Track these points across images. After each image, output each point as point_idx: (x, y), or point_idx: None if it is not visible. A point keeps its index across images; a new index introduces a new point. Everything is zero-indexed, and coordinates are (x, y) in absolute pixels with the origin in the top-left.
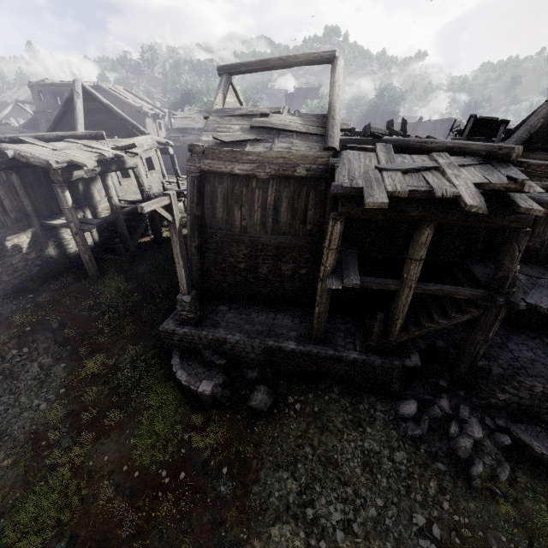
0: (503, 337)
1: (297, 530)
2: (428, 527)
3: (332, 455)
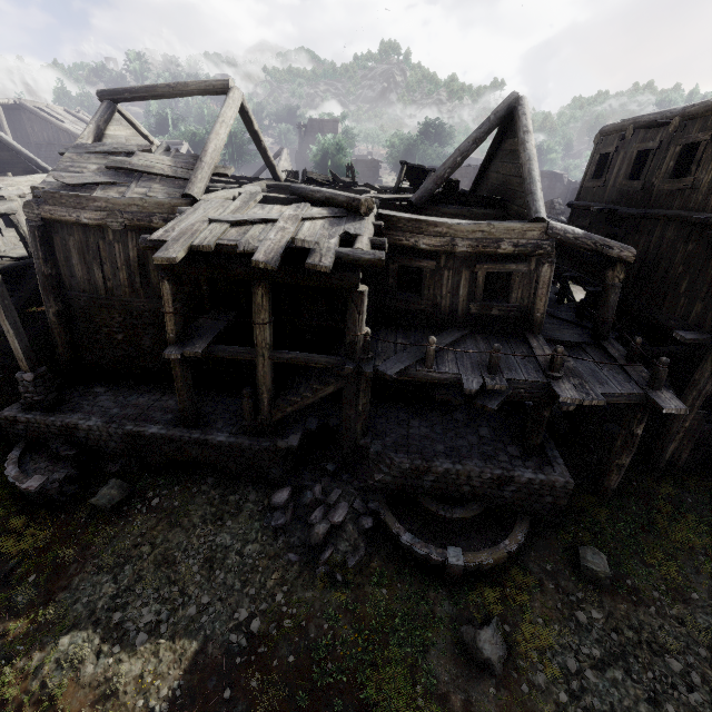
0: (412, 414)
1: (93, 637)
2: (249, 622)
3: (173, 553)
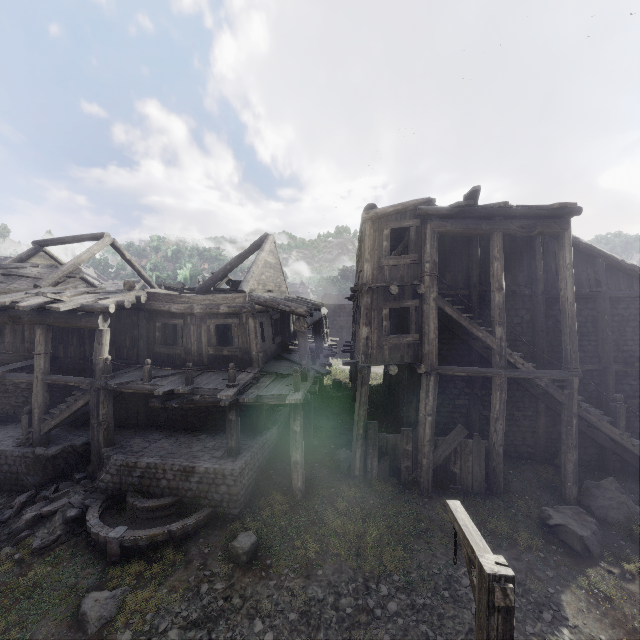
0: (169, 436)
1: None
2: None
3: None
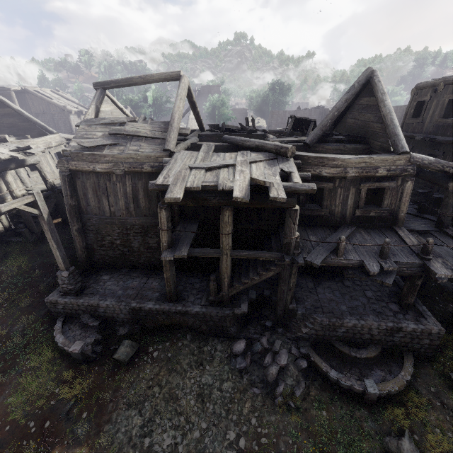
0: (316, 283)
1: None
2: (237, 440)
3: (175, 392)
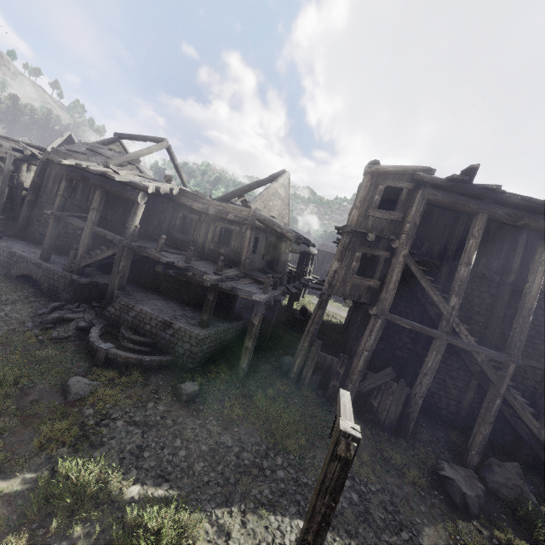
0: (163, 299)
1: None
2: None
3: None
